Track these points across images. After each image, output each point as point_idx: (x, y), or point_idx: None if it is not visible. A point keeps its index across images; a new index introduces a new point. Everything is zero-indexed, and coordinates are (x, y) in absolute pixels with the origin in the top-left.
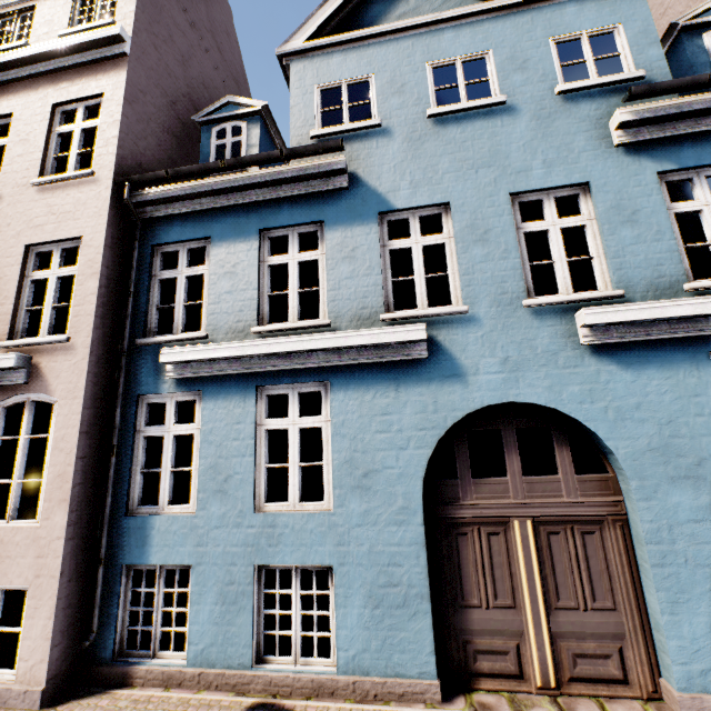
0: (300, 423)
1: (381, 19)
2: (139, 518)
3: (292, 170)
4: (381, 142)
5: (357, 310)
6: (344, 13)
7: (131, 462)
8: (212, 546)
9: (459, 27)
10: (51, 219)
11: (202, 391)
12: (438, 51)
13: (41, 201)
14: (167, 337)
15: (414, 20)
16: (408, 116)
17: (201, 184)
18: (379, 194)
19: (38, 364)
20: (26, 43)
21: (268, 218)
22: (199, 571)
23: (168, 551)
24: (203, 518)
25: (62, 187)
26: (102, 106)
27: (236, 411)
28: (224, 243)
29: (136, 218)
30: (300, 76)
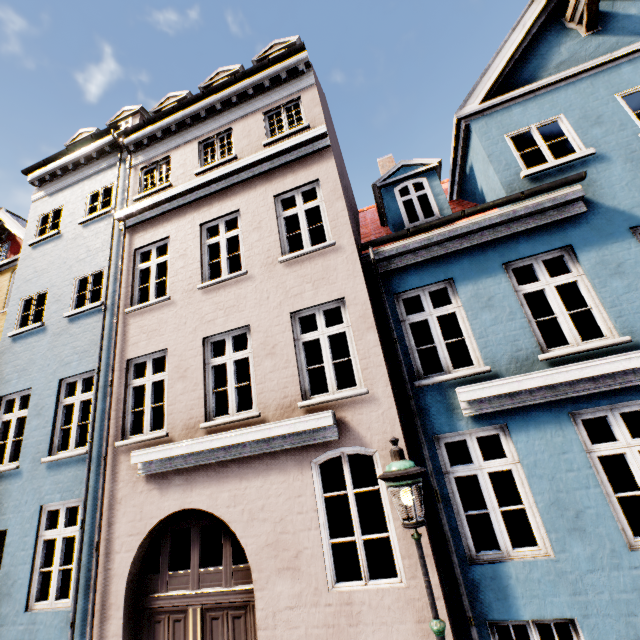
0: (637, 446)
1: (539, 72)
2: (487, 566)
3: (527, 207)
4: (600, 167)
5: None
6: (504, 75)
7: (451, 506)
8: (593, 593)
9: (634, 60)
10: (307, 287)
11: (506, 424)
12: (621, 83)
13: (292, 274)
14: (447, 375)
15: (586, 65)
16: (618, 140)
17: (435, 235)
18: (622, 212)
19: (342, 419)
20: (235, 156)
21: (507, 252)
22: (589, 625)
23: (539, 603)
24: (567, 561)
25: (308, 259)
26: (321, 188)
27: (555, 441)
28: (470, 281)
29: (377, 273)
30: (485, 130)
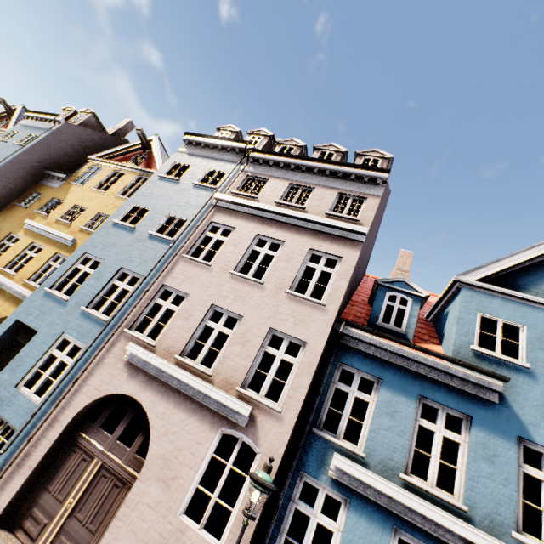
0: None
1: (531, 286)
2: None
3: (459, 371)
4: (527, 380)
5: (491, 511)
6: (505, 272)
7: (281, 524)
8: None
9: None
10: (290, 319)
11: (350, 500)
12: None
13: (287, 304)
14: (335, 439)
15: None
16: None
17: (389, 344)
18: (521, 421)
19: (255, 417)
20: (305, 207)
21: (427, 389)
22: None
23: None
24: None
25: (303, 302)
26: (340, 264)
27: (373, 537)
28: (391, 390)
29: (337, 341)
30: (468, 299)
